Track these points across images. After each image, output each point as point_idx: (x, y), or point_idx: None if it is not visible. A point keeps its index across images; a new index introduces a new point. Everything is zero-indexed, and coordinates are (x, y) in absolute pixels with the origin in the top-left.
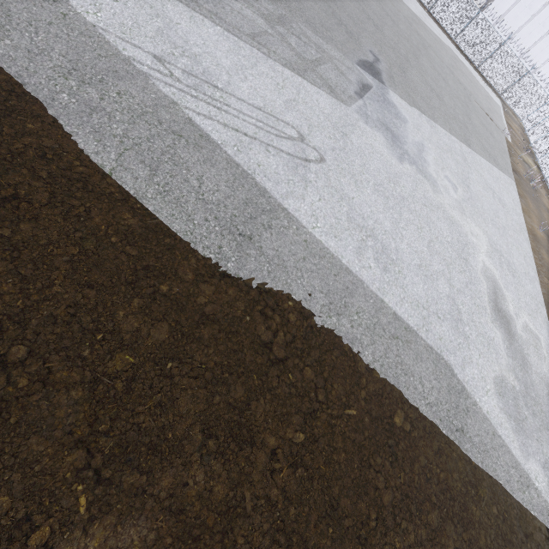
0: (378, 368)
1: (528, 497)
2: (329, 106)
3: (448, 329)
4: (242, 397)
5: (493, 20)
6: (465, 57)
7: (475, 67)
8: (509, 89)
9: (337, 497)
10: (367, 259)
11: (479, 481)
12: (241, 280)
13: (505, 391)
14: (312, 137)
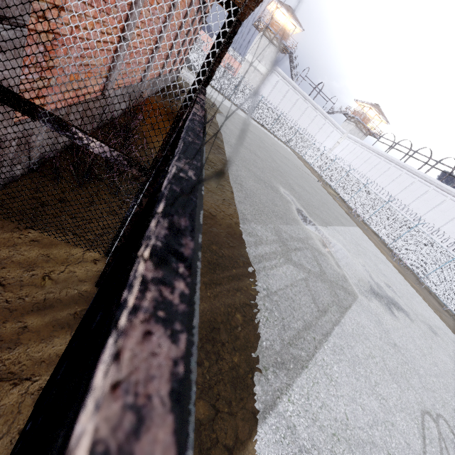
0: None
1: None
2: (369, 320)
3: None
4: None
5: (270, 104)
6: (260, 125)
7: (267, 129)
8: (291, 140)
9: None
10: None
11: None
12: None
13: None
14: (422, 398)
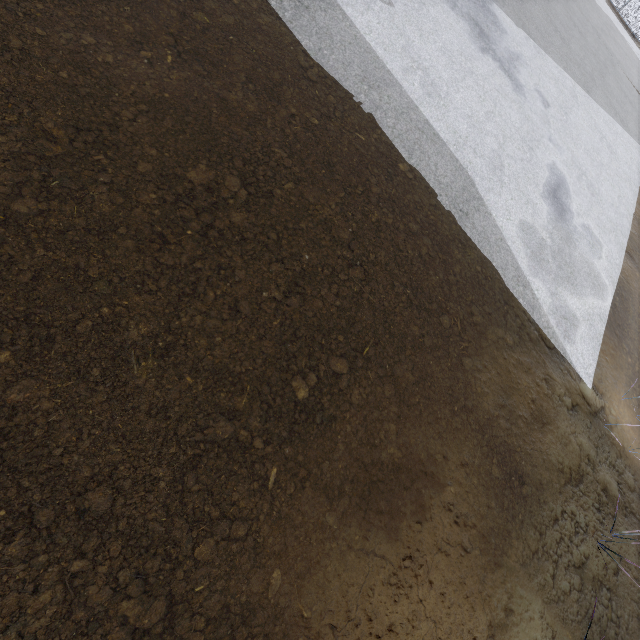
0: (396, 134)
1: (521, 291)
2: None
3: (482, 164)
4: (277, 80)
5: None
6: (630, 34)
7: None
8: None
9: (335, 162)
10: (412, 79)
11: (470, 246)
12: (293, 27)
13: (531, 234)
14: None
